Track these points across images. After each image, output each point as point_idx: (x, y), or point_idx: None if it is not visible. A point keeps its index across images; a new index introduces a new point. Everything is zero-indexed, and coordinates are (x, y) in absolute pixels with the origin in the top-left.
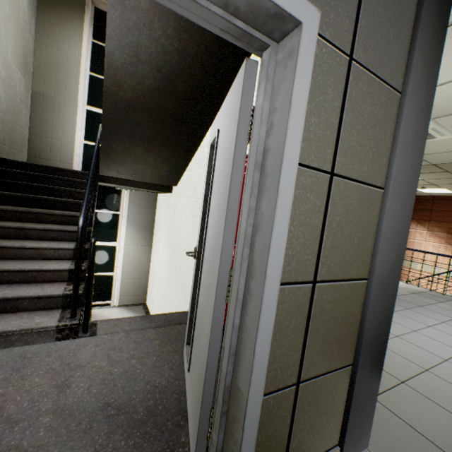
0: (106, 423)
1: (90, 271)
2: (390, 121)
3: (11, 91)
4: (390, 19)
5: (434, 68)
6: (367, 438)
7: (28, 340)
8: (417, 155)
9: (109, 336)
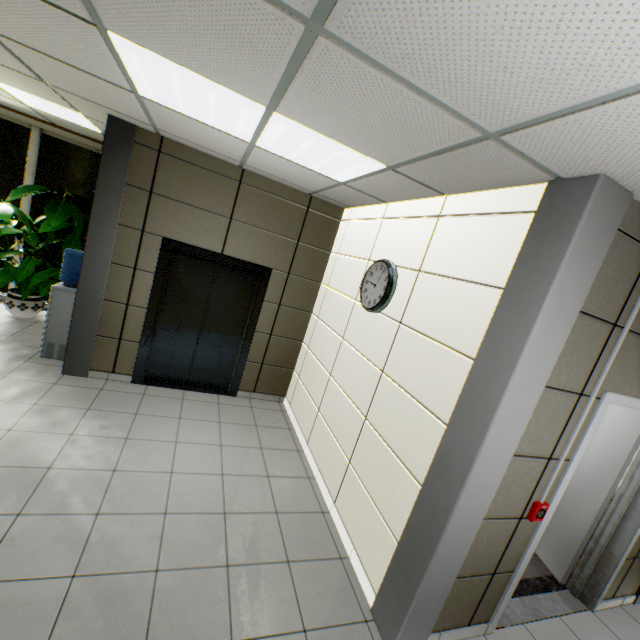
0: None
1: None
2: None
3: None
4: None
5: None
6: None
7: None
8: None
9: None
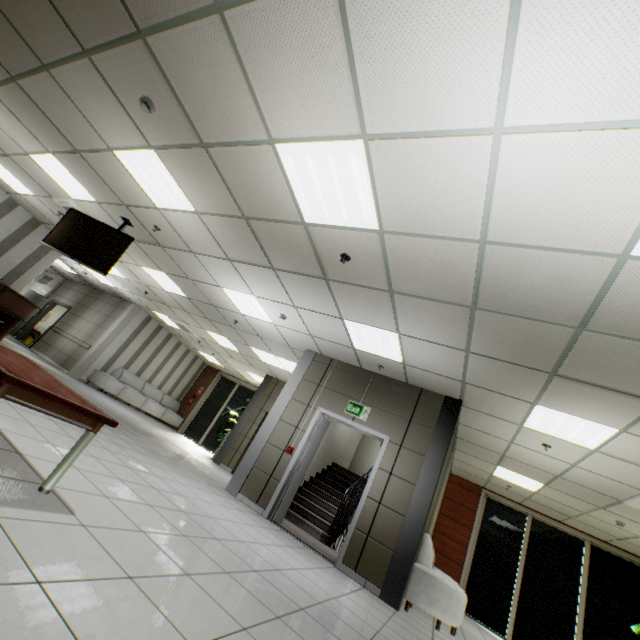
0: (322, 550)
1: (342, 515)
2: (419, 463)
3: (353, 430)
4: (419, 436)
5: (442, 450)
6: (397, 604)
7: (312, 533)
8: (433, 477)
9: (336, 552)
